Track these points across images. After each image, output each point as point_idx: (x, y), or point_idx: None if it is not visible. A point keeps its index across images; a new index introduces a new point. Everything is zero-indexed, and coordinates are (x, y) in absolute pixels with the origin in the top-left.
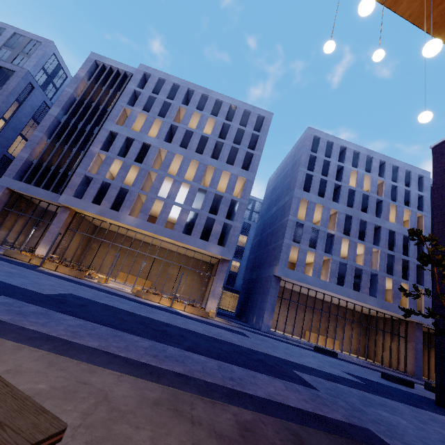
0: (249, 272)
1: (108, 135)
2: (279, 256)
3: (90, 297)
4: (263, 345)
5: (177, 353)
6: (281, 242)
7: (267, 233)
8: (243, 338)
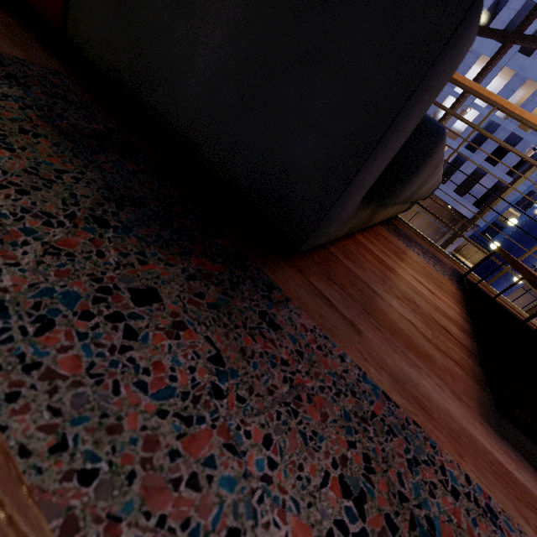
0: (516, 239)
1: None
2: None
3: None
4: None
5: None
6: None
7: None
8: None
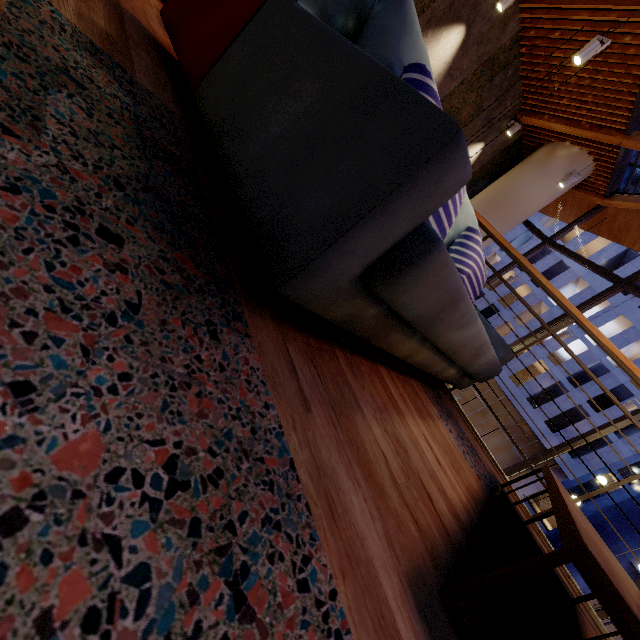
0: (612, 515)
1: (520, 235)
2: None
3: None
4: None
5: None
6: None
7: None
8: None
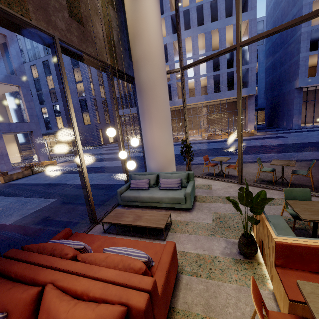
0: (270, 92)
1: None
2: (297, 72)
3: (200, 148)
4: (300, 139)
5: (262, 156)
6: (297, 58)
7: (279, 54)
8: (284, 139)
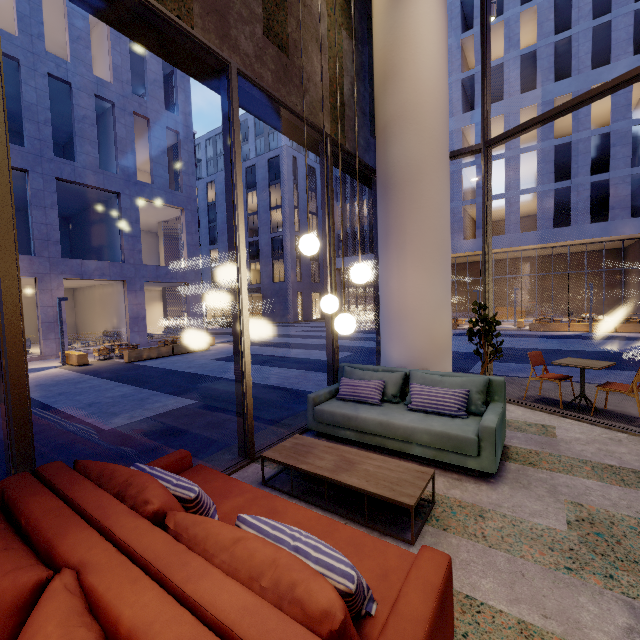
0: None
1: None
2: None
3: (511, 346)
4: None
5: None
6: None
7: None
8: None
